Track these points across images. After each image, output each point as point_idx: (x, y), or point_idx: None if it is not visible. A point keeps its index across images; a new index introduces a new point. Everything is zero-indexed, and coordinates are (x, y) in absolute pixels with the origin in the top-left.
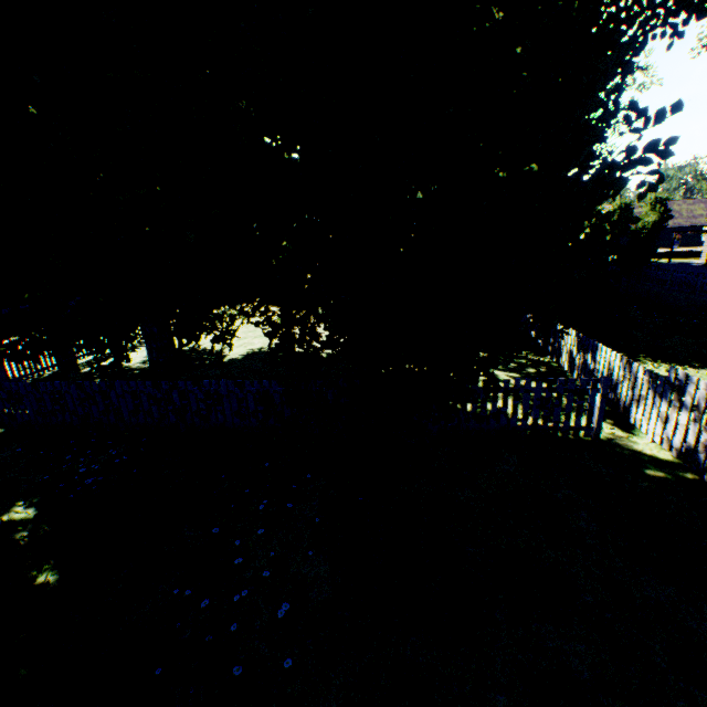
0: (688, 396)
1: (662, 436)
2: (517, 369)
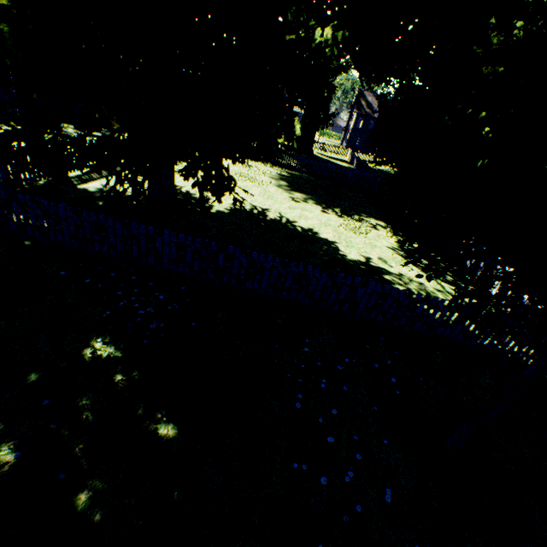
0: None
1: None
2: (455, 284)
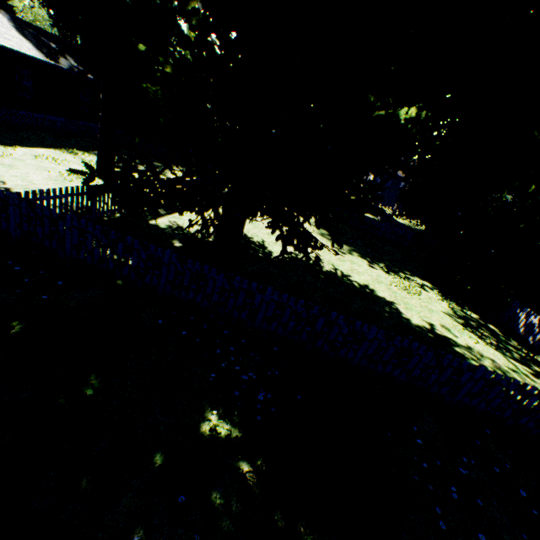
0: None
1: None
2: (525, 363)
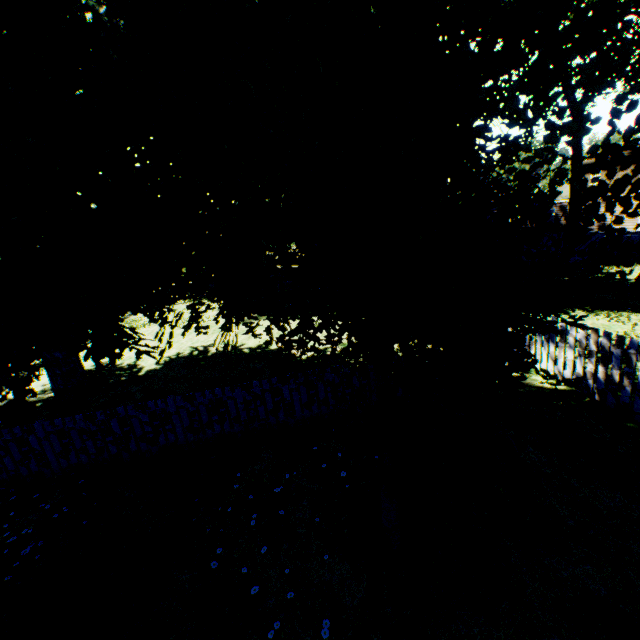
0: (571, 337)
1: (554, 371)
2: None
